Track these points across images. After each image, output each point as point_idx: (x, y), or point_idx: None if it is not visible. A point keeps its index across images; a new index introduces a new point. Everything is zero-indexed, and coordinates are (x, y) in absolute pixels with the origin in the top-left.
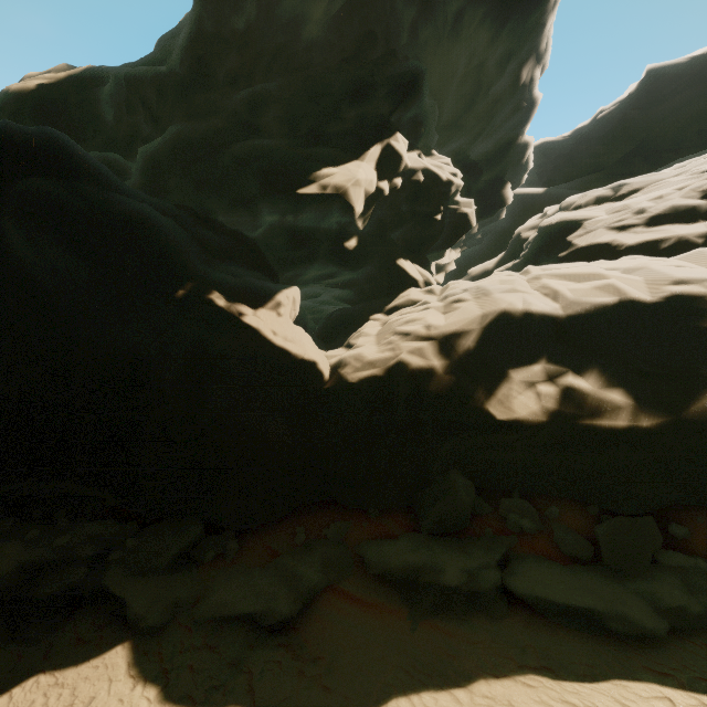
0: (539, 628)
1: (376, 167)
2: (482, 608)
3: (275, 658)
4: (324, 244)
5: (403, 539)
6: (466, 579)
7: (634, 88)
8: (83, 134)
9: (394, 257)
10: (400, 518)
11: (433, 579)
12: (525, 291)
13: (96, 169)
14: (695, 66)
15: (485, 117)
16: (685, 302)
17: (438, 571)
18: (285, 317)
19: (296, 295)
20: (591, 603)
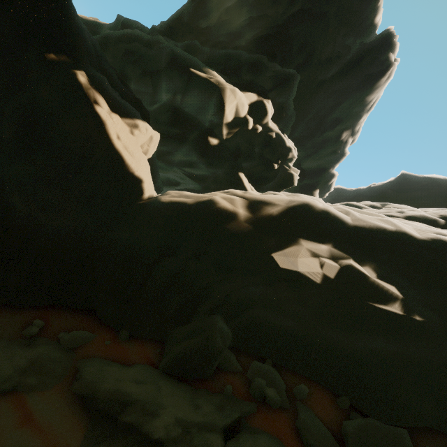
0: None
1: (249, 105)
2: None
3: None
4: (194, 133)
5: (135, 368)
6: (178, 436)
7: (393, 179)
8: None
9: (238, 170)
10: (146, 348)
11: (137, 421)
12: (325, 204)
13: None
14: (425, 181)
15: (317, 146)
16: None
17: (148, 413)
18: (136, 138)
19: (155, 136)
20: None
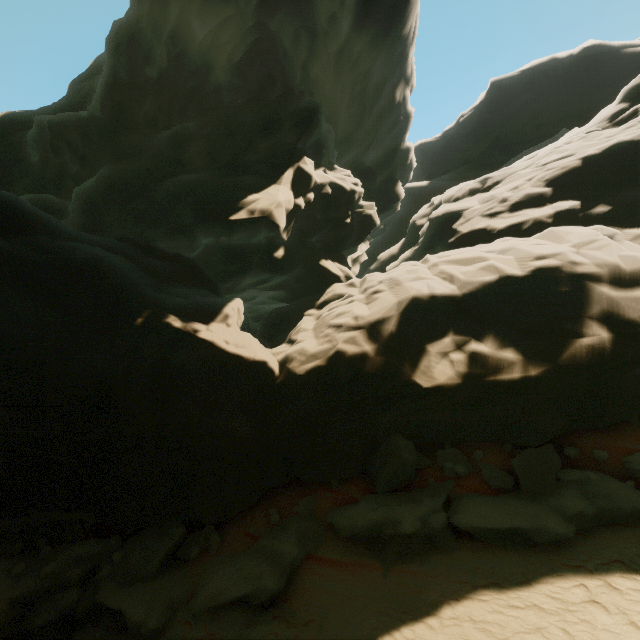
0: (483, 552)
1: (291, 187)
2: (436, 546)
3: (272, 631)
4: (256, 256)
5: (364, 501)
6: (420, 524)
7: (483, 97)
8: (9, 175)
9: (317, 259)
10: (358, 484)
11: (394, 530)
12: (428, 277)
13: (44, 220)
14: (525, 78)
15: (372, 131)
16: (546, 273)
17: (396, 523)
18: (234, 327)
19: (240, 305)
20: (518, 523)
